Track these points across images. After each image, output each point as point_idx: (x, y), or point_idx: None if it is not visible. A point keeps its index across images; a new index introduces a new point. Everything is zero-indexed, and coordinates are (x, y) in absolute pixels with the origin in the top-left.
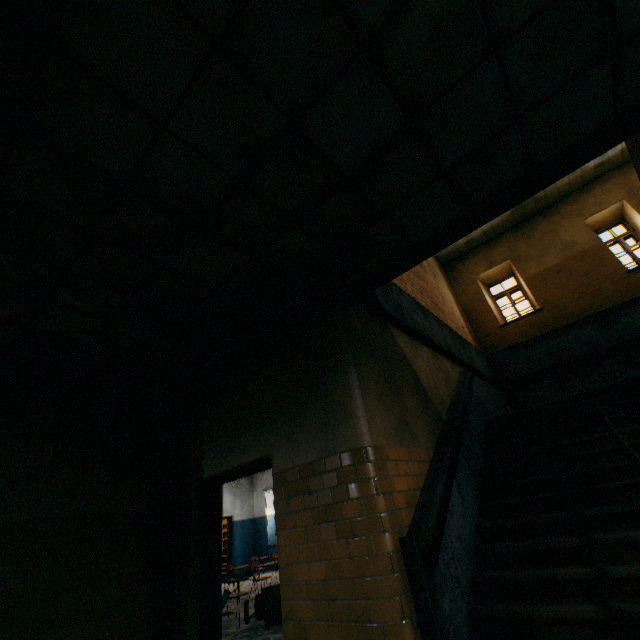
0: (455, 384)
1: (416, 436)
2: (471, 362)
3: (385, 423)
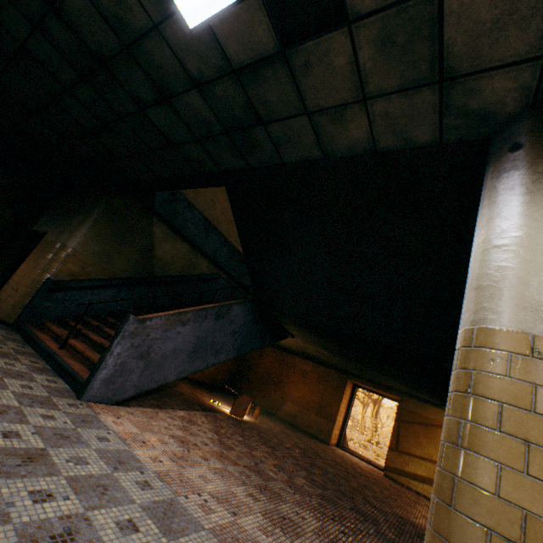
0: (198, 273)
1: (113, 264)
2: (238, 276)
3: (90, 246)
